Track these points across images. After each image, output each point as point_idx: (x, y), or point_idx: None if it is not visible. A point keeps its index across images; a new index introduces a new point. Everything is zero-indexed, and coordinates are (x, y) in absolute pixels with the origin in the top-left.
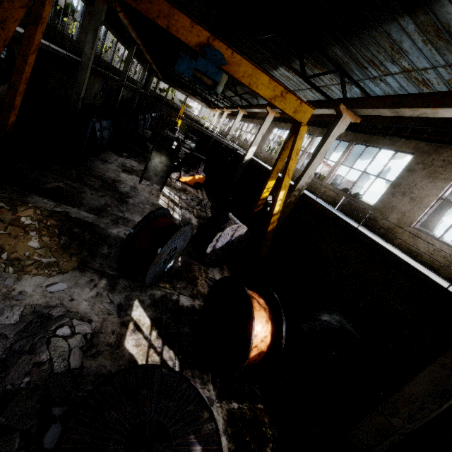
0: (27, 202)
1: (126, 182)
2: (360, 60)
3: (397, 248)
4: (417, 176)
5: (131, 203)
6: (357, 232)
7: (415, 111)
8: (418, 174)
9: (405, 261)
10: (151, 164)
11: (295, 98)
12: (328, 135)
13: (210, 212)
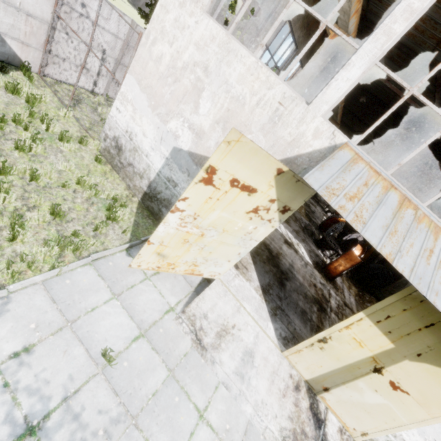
0: None
1: (312, 207)
2: None
3: None
4: None
5: (315, 215)
6: None
7: None
8: None
9: None
10: None
11: None
12: None
13: None
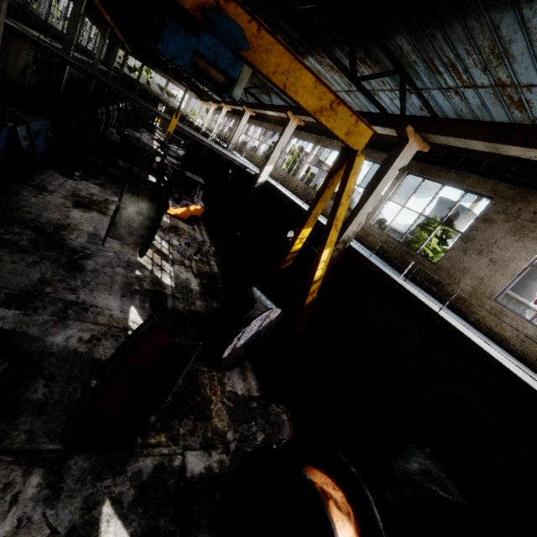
0: None
1: (80, 227)
2: (435, 61)
3: (473, 326)
4: (497, 229)
5: (91, 268)
6: (437, 318)
7: (529, 152)
8: (499, 227)
9: (522, 380)
10: (121, 216)
11: (350, 113)
12: (387, 168)
13: (215, 263)
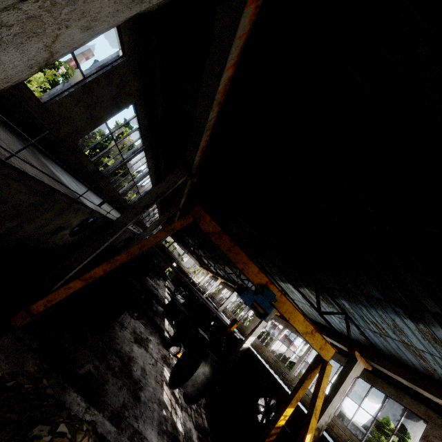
0: (82, 420)
1: (137, 360)
2: (364, 317)
3: None
4: None
5: (143, 399)
6: None
7: (435, 398)
8: None
9: None
10: (194, 373)
11: (321, 337)
12: (346, 375)
13: (205, 416)
